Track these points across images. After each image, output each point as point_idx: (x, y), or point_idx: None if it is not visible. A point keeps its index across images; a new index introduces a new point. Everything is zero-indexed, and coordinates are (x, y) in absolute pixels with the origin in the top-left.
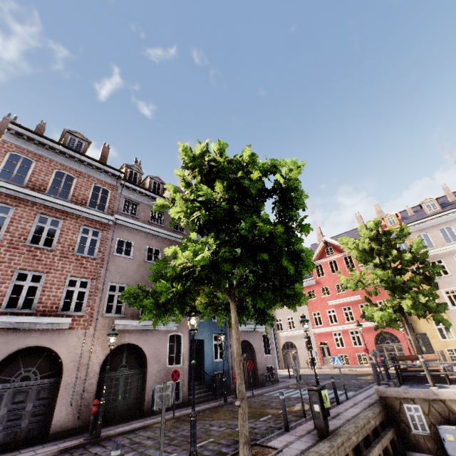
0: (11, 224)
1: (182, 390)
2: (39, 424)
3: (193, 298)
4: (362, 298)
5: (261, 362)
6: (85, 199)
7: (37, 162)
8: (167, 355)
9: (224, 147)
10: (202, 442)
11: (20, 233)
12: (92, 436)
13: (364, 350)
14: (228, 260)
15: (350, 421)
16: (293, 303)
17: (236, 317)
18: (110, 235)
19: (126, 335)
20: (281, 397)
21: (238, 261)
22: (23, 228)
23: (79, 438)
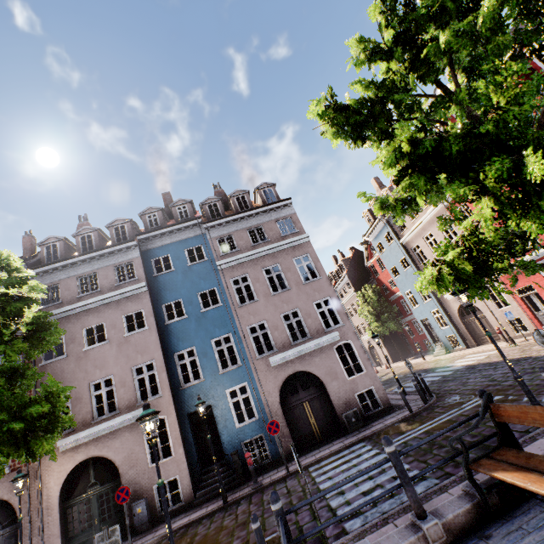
0: None
1: (182, 489)
2: None
3: None
4: None
5: (340, 393)
6: None
7: None
8: (148, 451)
9: None
10: None
11: None
12: None
13: None
14: None
15: None
16: None
17: None
18: None
19: (82, 450)
20: None
21: None
22: None
23: None
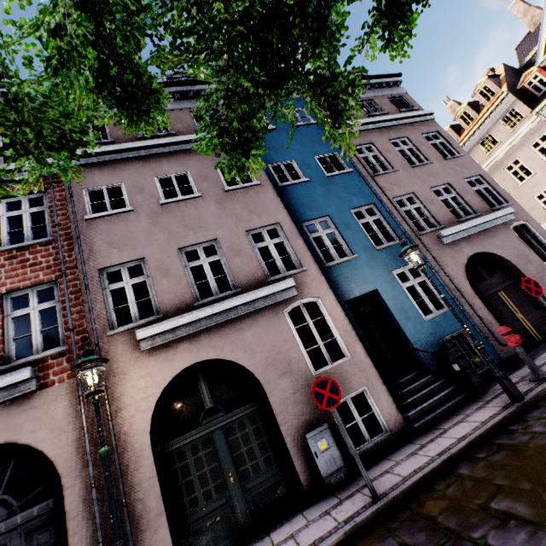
0: None
1: (380, 408)
2: None
3: None
4: None
5: (542, 279)
6: None
7: None
8: (302, 351)
9: None
10: None
11: None
12: None
13: None
14: None
15: None
16: None
17: None
18: (67, 192)
19: (182, 350)
20: None
21: None
22: None
23: None
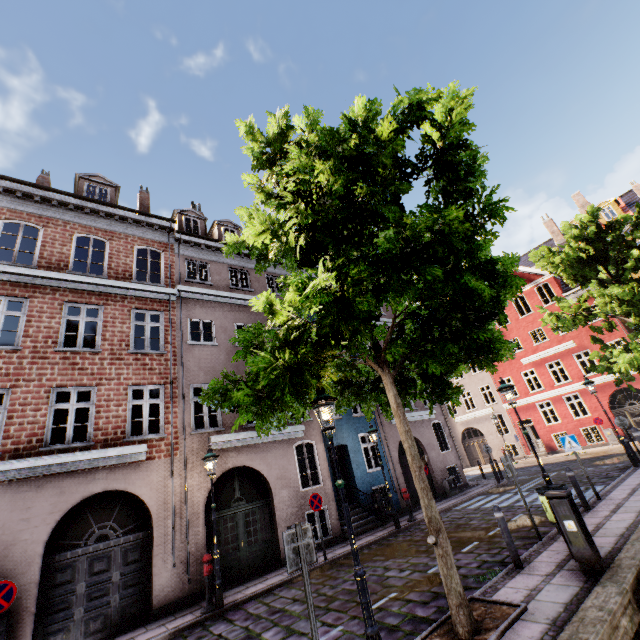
0: (28, 324)
1: (331, 521)
2: (136, 598)
3: (316, 374)
4: (577, 344)
5: (437, 463)
6: (129, 271)
7: (46, 229)
8: (298, 474)
9: (316, 118)
10: (379, 602)
11: (45, 335)
12: (211, 607)
13: (594, 421)
14: (366, 290)
15: (630, 538)
16: (490, 358)
17: (396, 397)
18: (177, 316)
19: (232, 455)
20: (496, 515)
21: (384, 291)
22: (48, 327)
23: (195, 611)
